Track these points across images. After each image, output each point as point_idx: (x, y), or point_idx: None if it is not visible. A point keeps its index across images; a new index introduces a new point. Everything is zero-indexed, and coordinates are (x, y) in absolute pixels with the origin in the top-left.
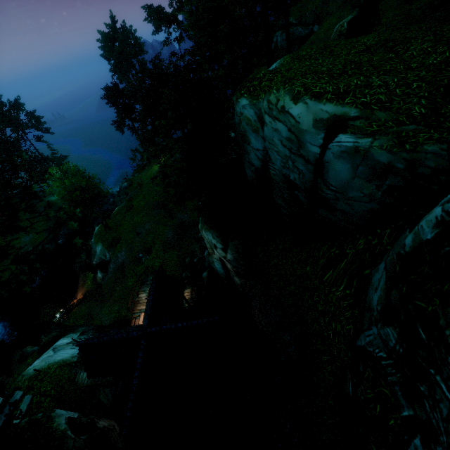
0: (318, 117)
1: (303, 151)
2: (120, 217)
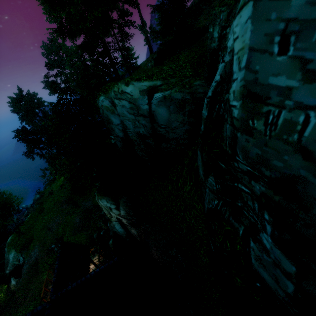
0: (141, 89)
1: (140, 111)
2: (32, 221)
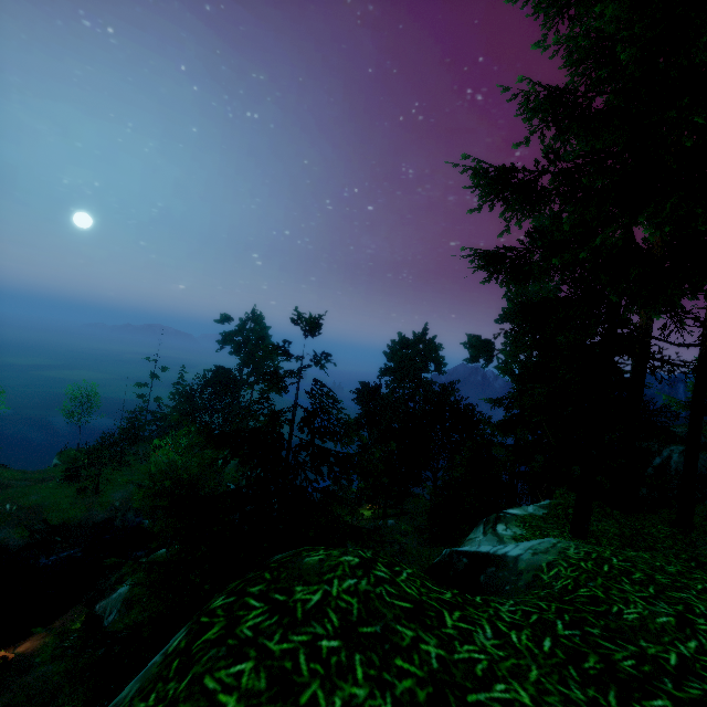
0: None
1: None
2: None
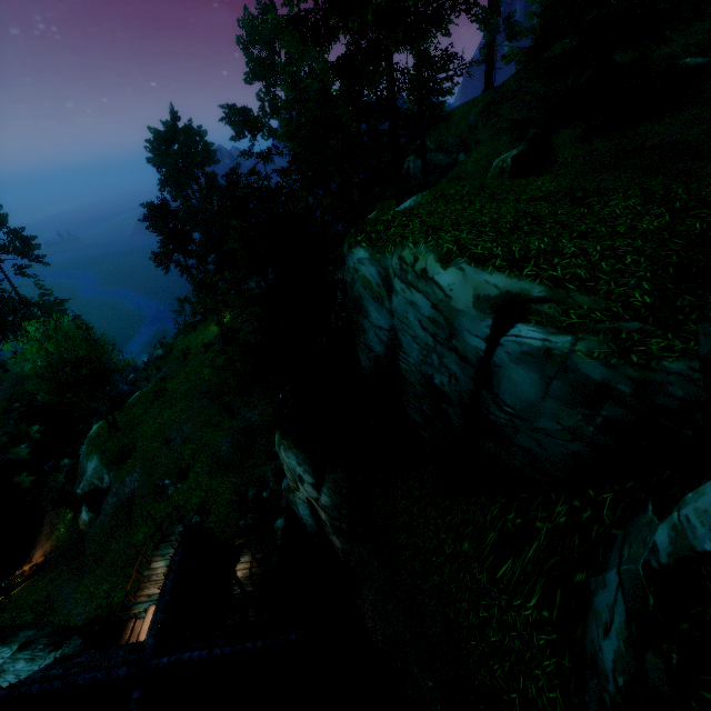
0: (481, 293)
1: (457, 342)
2: (141, 410)
